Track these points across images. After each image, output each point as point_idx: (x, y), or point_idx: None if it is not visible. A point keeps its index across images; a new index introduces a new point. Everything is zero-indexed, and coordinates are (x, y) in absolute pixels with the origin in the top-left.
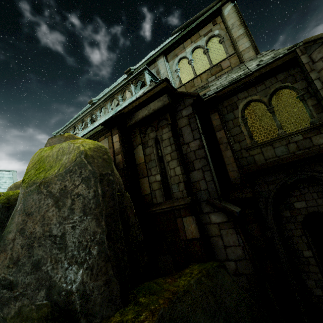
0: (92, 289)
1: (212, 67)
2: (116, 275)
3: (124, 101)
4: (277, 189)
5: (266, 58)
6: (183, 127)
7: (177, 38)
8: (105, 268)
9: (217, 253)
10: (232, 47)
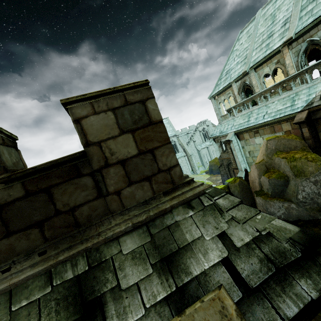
0: None
1: None
2: None
3: (297, 88)
4: None
5: None
6: None
7: None
8: None
9: None
10: None
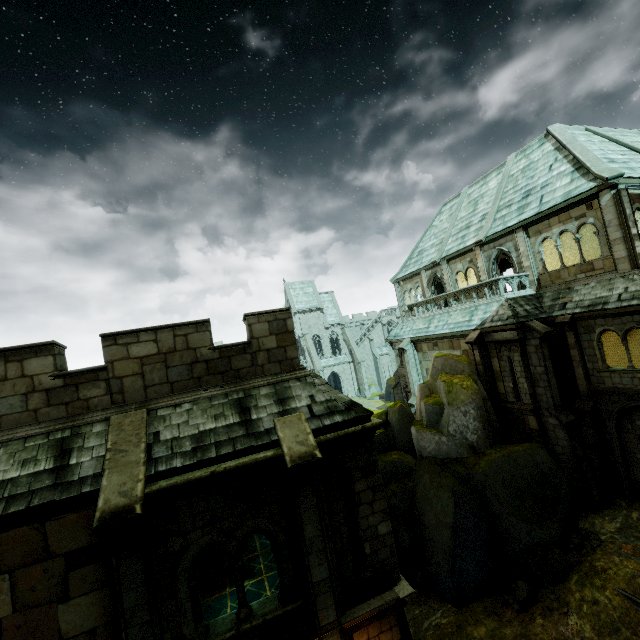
0: (479, 442)
1: (582, 263)
2: (487, 440)
3: (478, 301)
4: (621, 407)
5: (630, 290)
6: (532, 353)
7: (540, 215)
8: (483, 437)
9: (551, 440)
10: (608, 247)
